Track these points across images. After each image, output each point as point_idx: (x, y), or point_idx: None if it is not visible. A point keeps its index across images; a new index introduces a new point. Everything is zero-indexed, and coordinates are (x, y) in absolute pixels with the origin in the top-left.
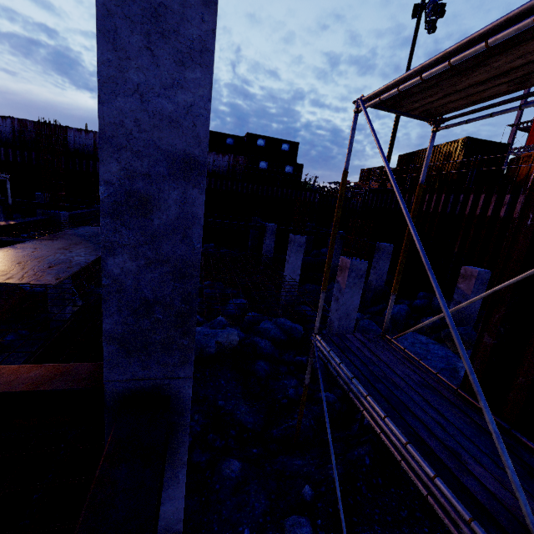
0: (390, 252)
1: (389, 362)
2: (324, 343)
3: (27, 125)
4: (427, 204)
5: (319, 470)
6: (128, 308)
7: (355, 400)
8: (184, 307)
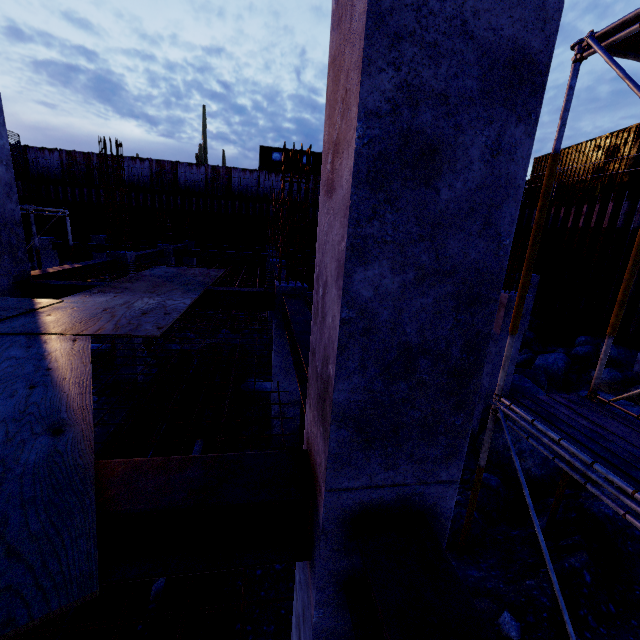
0: (536, 285)
1: (626, 436)
2: (520, 409)
3: (77, 157)
4: (585, 219)
5: (514, 587)
6: (376, 362)
7: (602, 497)
8: (465, 359)
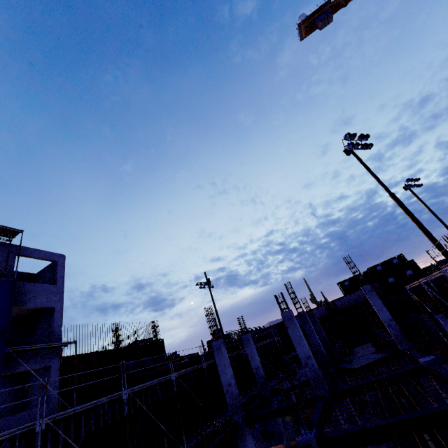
0: None
1: None
2: None
3: (279, 325)
4: None
5: None
6: (396, 337)
7: None
8: (402, 335)
